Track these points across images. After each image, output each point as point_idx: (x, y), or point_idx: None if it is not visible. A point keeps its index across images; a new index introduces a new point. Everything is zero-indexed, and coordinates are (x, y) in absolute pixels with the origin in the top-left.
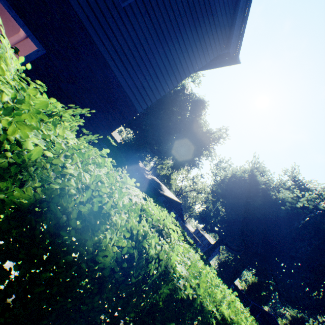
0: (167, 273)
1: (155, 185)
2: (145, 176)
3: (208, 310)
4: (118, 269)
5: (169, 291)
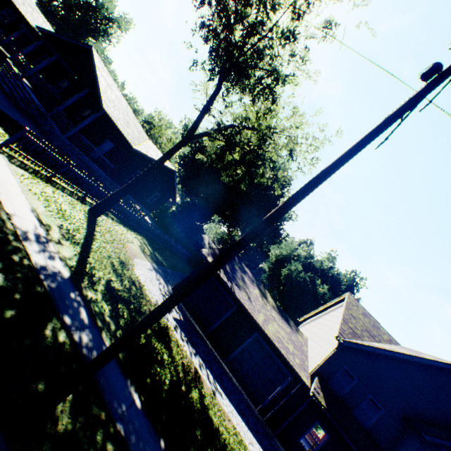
0: None
1: None
2: None
3: None
4: None
5: None
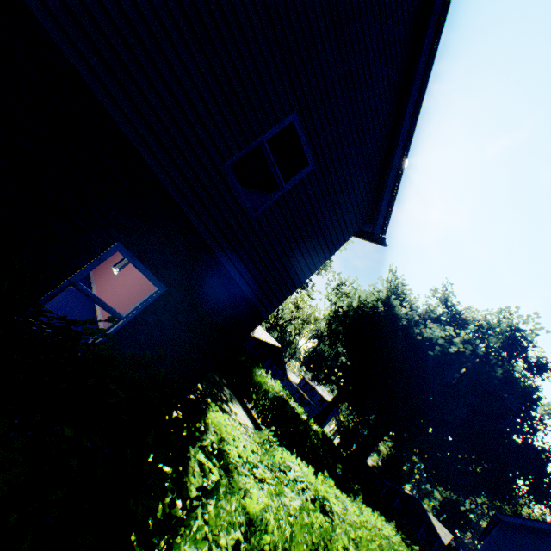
0: None
1: None
2: None
3: None
4: None
5: None
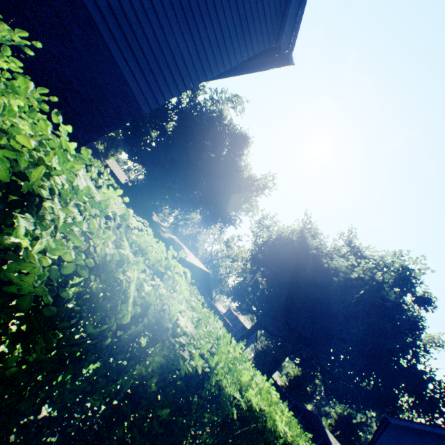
0: (161, 330)
1: (174, 246)
2: (161, 234)
3: (228, 395)
4: (51, 300)
5: (167, 363)
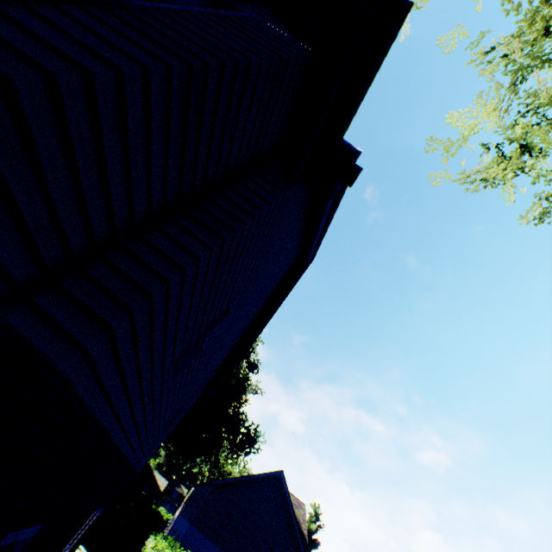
0: None
1: None
2: None
3: None
4: None
5: None
